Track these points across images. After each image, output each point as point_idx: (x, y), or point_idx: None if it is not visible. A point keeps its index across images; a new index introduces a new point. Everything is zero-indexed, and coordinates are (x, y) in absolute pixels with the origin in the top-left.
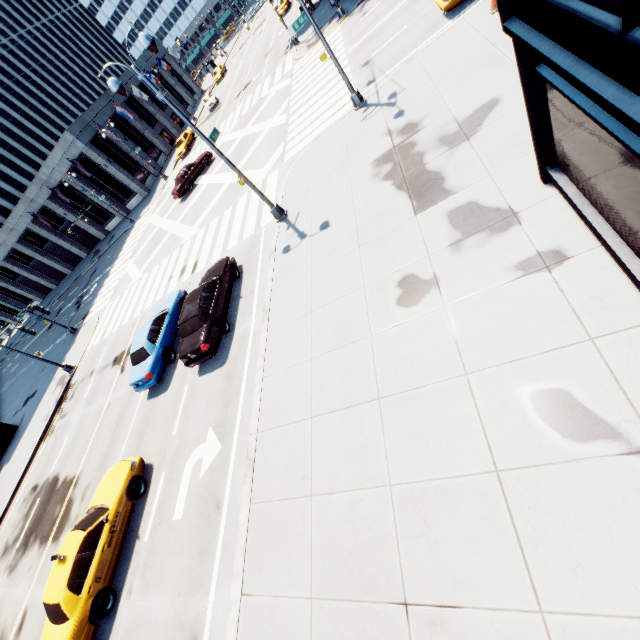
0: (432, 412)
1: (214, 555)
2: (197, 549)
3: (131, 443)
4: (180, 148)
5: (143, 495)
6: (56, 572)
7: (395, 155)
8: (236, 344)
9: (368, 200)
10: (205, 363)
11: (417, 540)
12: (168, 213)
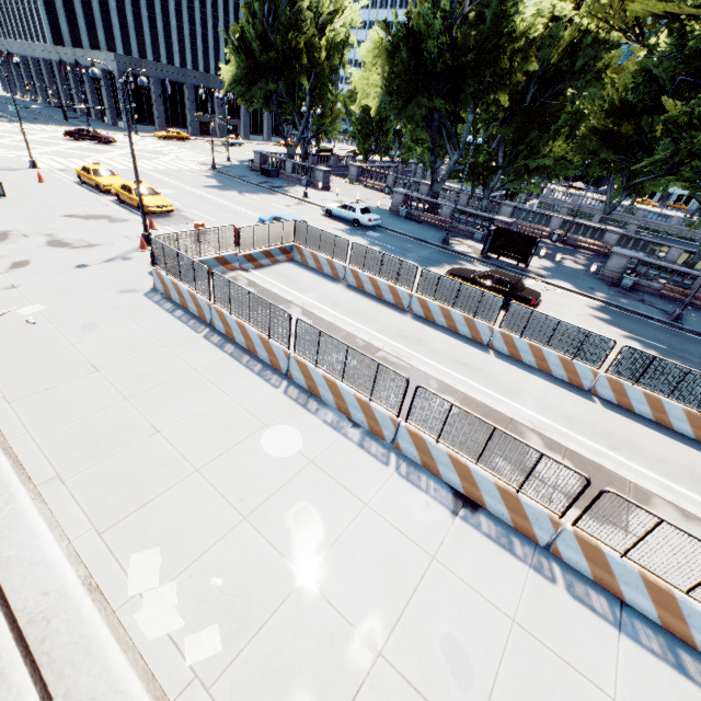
0: None
1: None
2: None
3: None
4: (162, 133)
5: None
6: None
7: None
8: None
9: None
10: None
11: None
12: (61, 136)
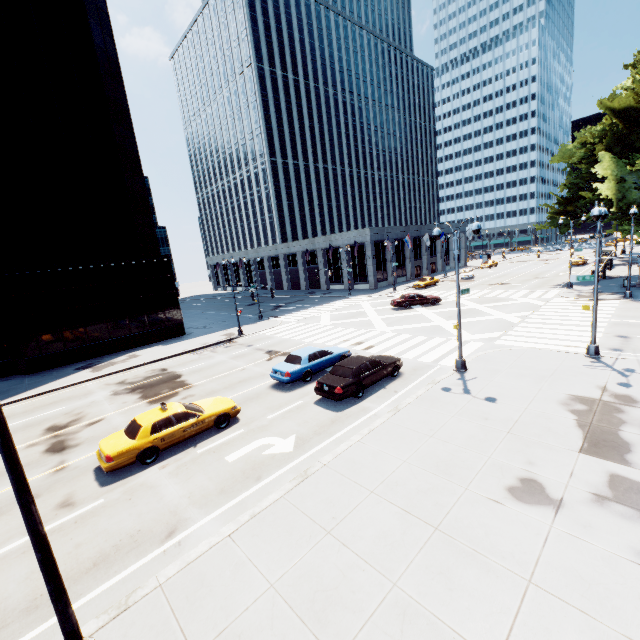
0: (474, 575)
1: (230, 500)
2: (223, 486)
3: (238, 398)
4: (421, 282)
5: (219, 429)
6: (155, 411)
7: (596, 405)
8: (356, 408)
9: (544, 412)
10: (325, 400)
11: (384, 635)
12: (378, 308)
